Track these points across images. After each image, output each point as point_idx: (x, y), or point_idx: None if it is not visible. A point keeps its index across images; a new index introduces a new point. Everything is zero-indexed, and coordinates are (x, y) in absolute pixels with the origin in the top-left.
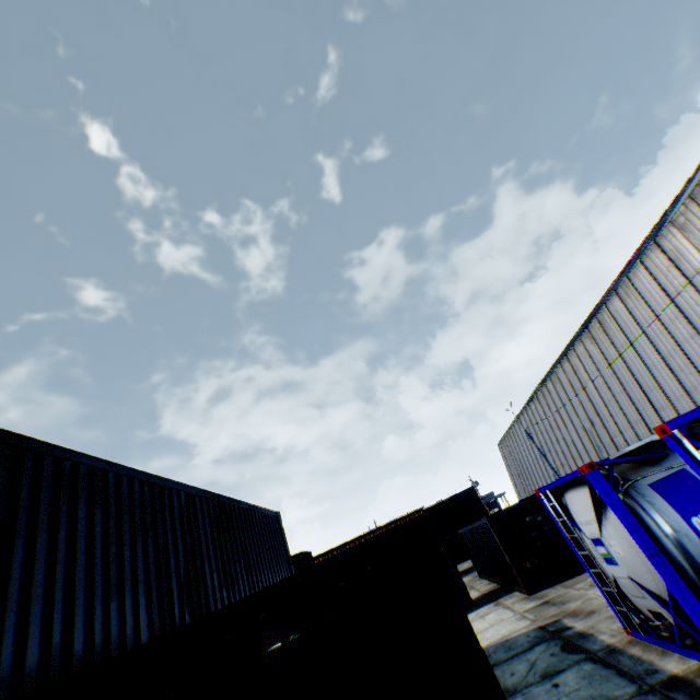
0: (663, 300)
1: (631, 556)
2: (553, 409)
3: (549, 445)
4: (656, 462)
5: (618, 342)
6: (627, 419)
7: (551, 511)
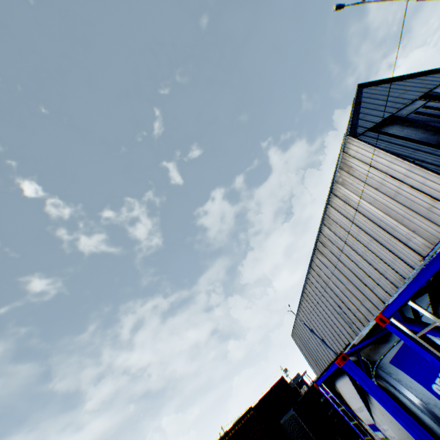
0: (349, 223)
1: (404, 438)
2: (315, 303)
3: (321, 328)
4: (387, 338)
5: (335, 252)
6: (358, 299)
7: (331, 400)
